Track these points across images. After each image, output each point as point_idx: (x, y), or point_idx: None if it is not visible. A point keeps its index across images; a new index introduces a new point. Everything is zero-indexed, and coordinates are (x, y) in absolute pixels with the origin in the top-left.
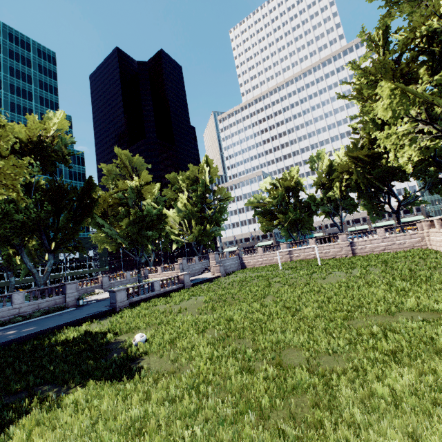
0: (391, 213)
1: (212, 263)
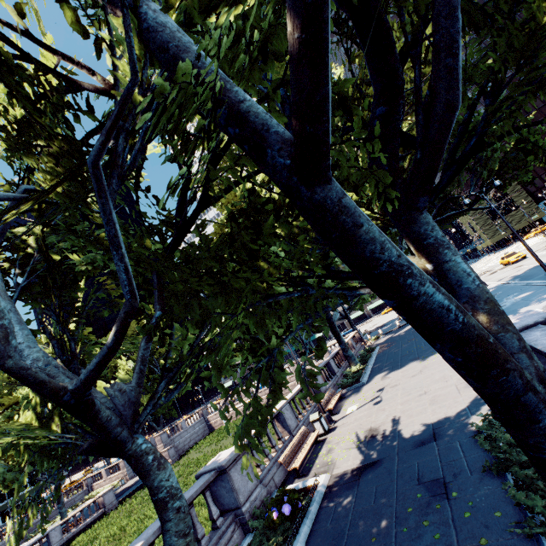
0: (341, 319)
1: (160, 448)
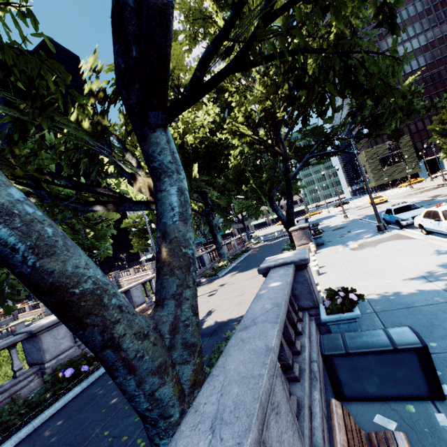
0: (238, 223)
1: None
